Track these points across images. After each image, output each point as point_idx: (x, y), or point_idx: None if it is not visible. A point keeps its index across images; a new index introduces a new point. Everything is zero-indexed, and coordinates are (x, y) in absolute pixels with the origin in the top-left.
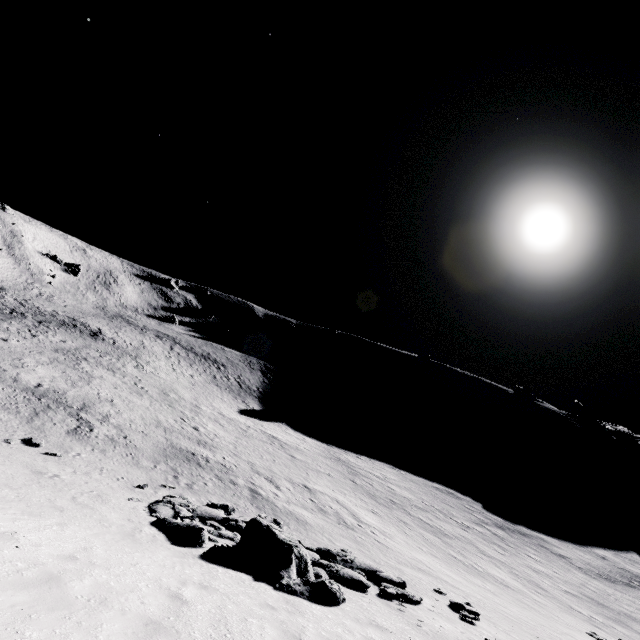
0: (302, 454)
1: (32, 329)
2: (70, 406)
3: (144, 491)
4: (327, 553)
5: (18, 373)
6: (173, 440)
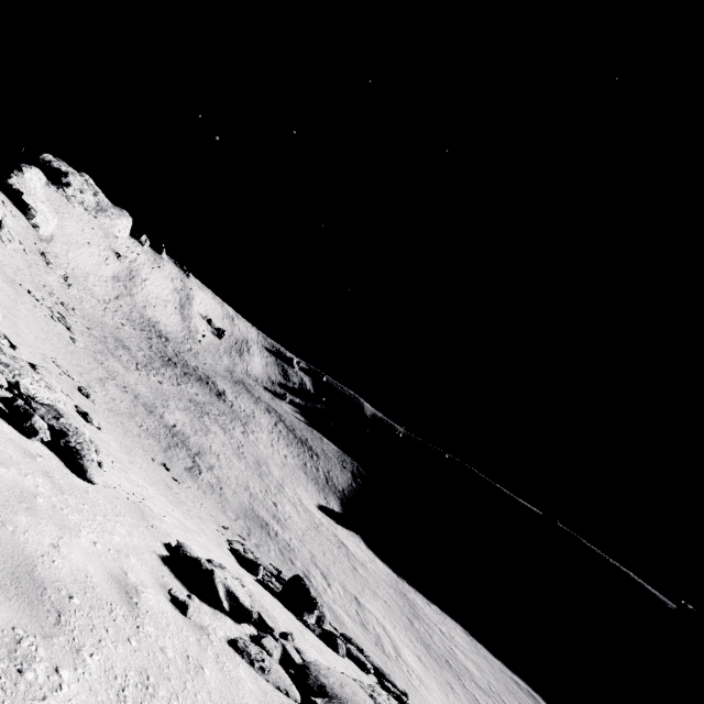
0: (365, 571)
1: (179, 378)
2: (190, 449)
3: (226, 531)
4: (348, 639)
5: (164, 412)
6: (254, 506)
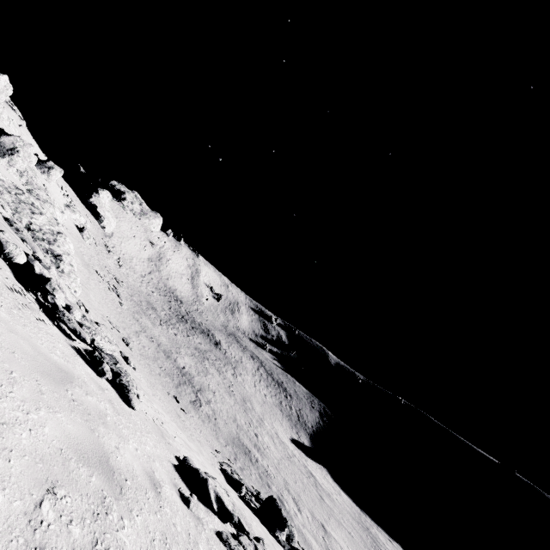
0: (331, 501)
1: (188, 331)
2: (194, 386)
3: (218, 454)
4: None
5: (177, 357)
6: (240, 435)
